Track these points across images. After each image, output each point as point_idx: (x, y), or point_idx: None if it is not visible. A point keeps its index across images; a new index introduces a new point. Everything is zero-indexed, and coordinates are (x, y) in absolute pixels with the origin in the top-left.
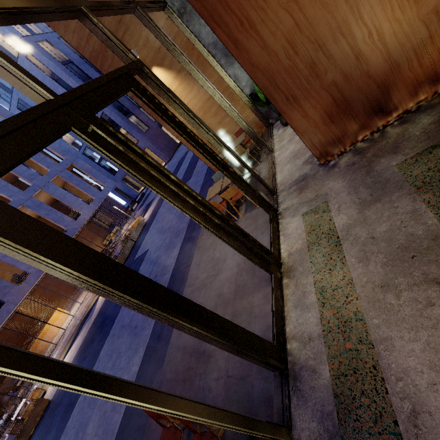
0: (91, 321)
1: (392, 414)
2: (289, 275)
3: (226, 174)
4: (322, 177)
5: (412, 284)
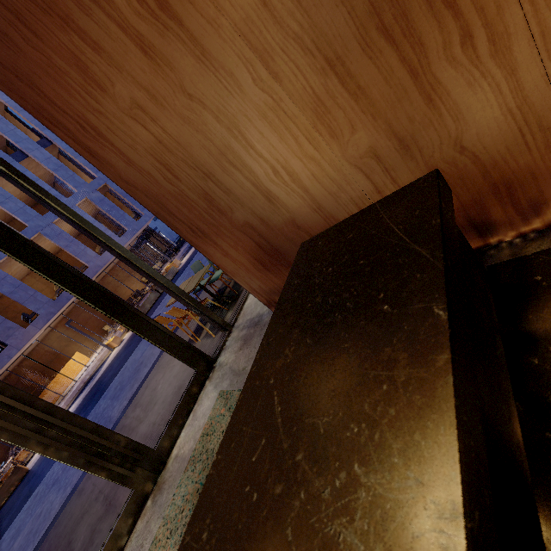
0: (92, 385)
1: None
2: (155, 495)
3: (115, 320)
4: None
5: None
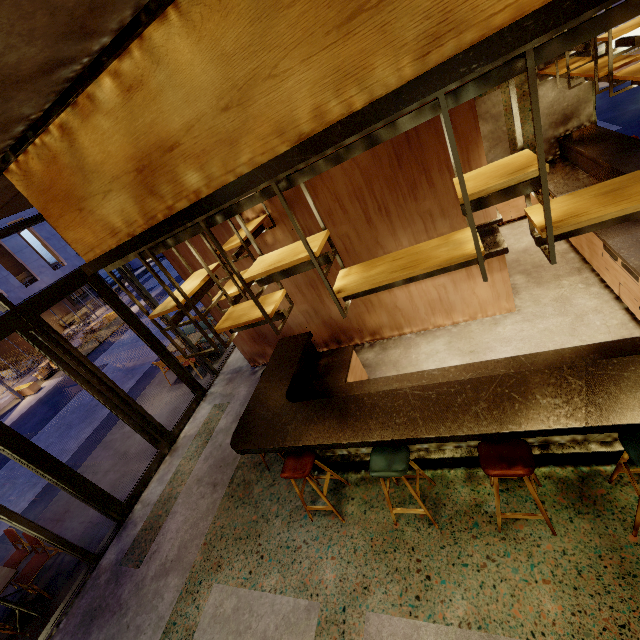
0: None
1: (147, 552)
2: (172, 453)
3: (159, 356)
4: (245, 378)
5: (207, 483)
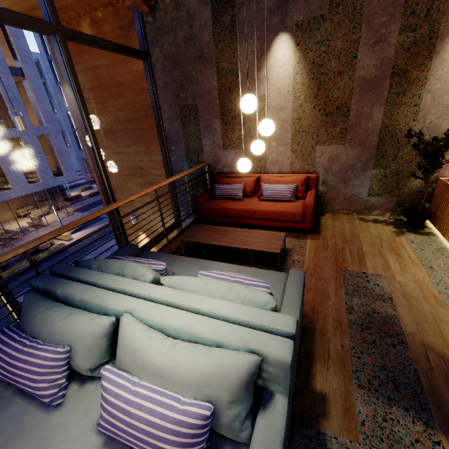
0: None
1: None
2: None
3: None
4: None
5: None
